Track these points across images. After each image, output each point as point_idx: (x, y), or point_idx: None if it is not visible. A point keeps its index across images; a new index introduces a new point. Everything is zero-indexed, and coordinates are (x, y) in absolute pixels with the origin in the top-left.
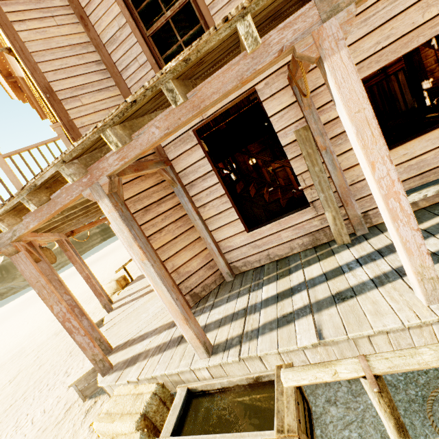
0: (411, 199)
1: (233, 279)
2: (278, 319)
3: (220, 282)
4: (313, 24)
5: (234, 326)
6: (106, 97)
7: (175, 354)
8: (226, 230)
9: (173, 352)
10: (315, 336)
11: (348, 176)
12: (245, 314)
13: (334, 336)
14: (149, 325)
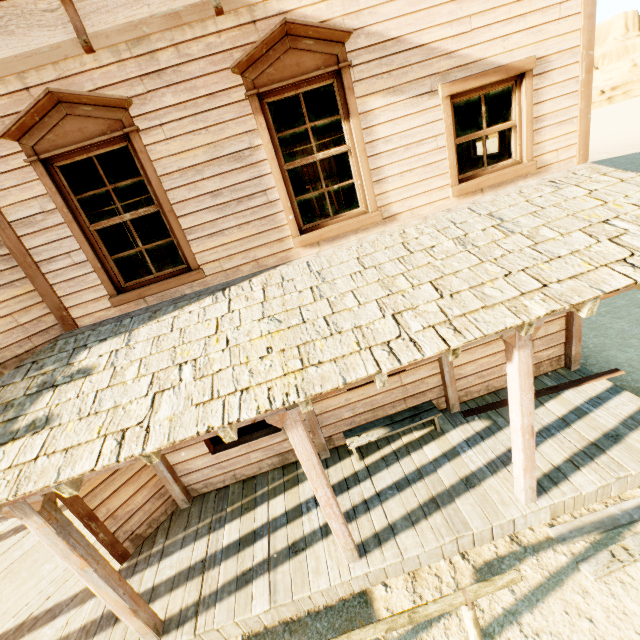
0: (360, 442)
1: (190, 505)
2: (237, 579)
3: (173, 510)
4: (280, 410)
5: (191, 589)
6: (9, 297)
7: (112, 639)
8: (185, 452)
9: (109, 637)
10: (268, 602)
11: (318, 407)
12: (204, 569)
13: (283, 600)
14: (61, 588)
